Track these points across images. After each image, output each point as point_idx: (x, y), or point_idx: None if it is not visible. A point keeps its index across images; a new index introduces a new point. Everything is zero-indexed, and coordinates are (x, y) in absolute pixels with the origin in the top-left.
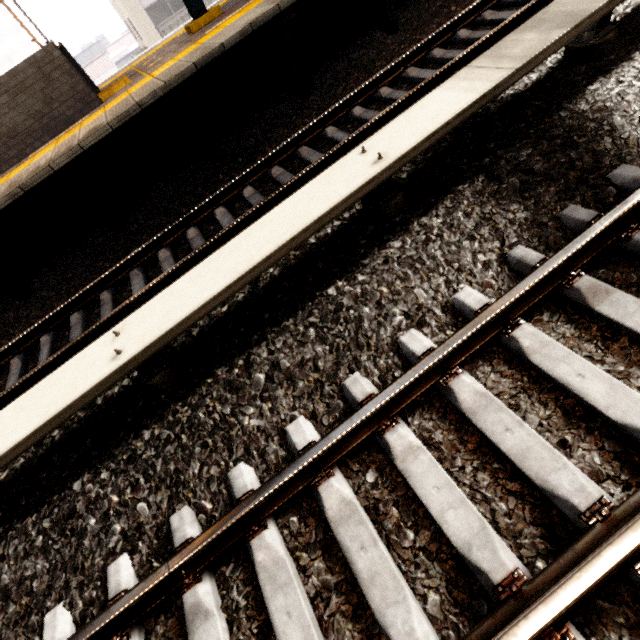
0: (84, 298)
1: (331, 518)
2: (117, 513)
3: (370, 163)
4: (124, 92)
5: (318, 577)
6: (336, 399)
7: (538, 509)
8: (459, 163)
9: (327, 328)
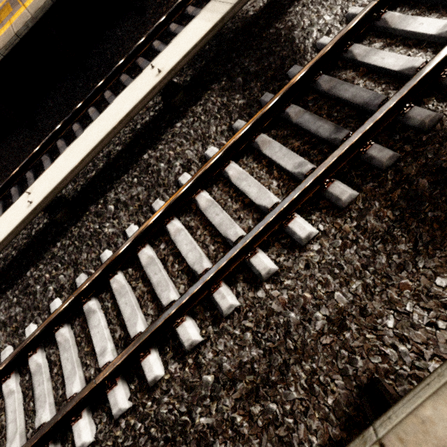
0: (16, 177)
1: (144, 265)
2: (50, 282)
3: (155, 75)
4: (8, 21)
5: (140, 289)
6: (149, 213)
7: (224, 246)
8: (216, 68)
9: (142, 177)
